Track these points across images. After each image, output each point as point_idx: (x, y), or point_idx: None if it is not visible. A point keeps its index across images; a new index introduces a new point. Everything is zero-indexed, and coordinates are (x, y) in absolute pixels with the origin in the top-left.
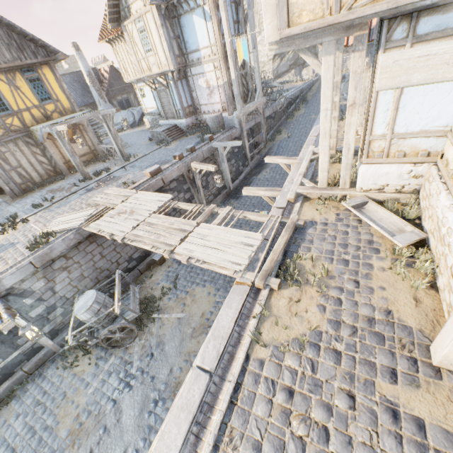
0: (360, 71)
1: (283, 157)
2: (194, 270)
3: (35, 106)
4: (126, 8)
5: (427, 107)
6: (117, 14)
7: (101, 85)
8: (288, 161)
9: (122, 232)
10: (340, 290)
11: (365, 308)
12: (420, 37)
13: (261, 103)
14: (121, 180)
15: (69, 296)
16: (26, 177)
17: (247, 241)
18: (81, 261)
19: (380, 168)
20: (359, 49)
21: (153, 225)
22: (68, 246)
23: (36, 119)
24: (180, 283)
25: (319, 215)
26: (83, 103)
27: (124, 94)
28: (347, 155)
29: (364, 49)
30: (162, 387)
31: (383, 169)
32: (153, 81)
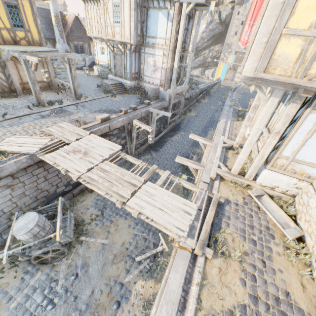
0: (292, 115)
1: (203, 138)
2: None
3: (6, 28)
4: None
5: None
6: None
7: (63, 28)
8: (206, 142)
9: (77, 172)
10: (254, 267)
11: (272, 287)
12: None
13: (185, 89)
14: (73, 116)
15: (6, 211)
16: None
17: (186, 209)
18: (26, 181)
19: (278, 175)
20: (297, 102)
21: (107, 172)
22: (18, 168)
23: (4, 40)
24: (107, 212)
25: (232, 195)
26: (44, 36)
27: (81, 41)
28: (260, 161)
29: (300, 104)
30: (83, 307)
31: (280, 177)
32: (113, 45)
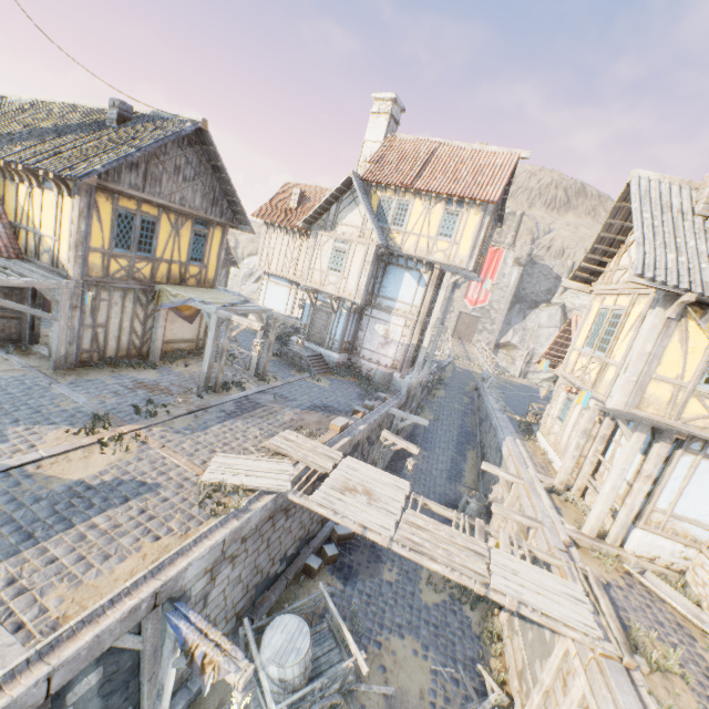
0: (663, 455)
1: (505, 470)
2: (374, 600)
3: (180, 261)
4: (331, 222)
5: (702, 503)
6: (314, 219)
7: None
8: (512, 478)
9: (385, 528)
10: (701, 684)
11: None
12: (708, 456)
13: (426, 375)
14: (280, 415)
15: (211, 617)
16: (100, 343)
17: (573, 593)
18: (250, 548)
19: (656, 538)
20: (666, 441)
21: (426, 530)
22: (259, 520)
23: (170, 277)
24: (362, 622)
25: (605, 573)
26: None
27: None
28: (628, 515)
29: (670, 444)
30: None
31: (659, 541)
32: (316, 296)
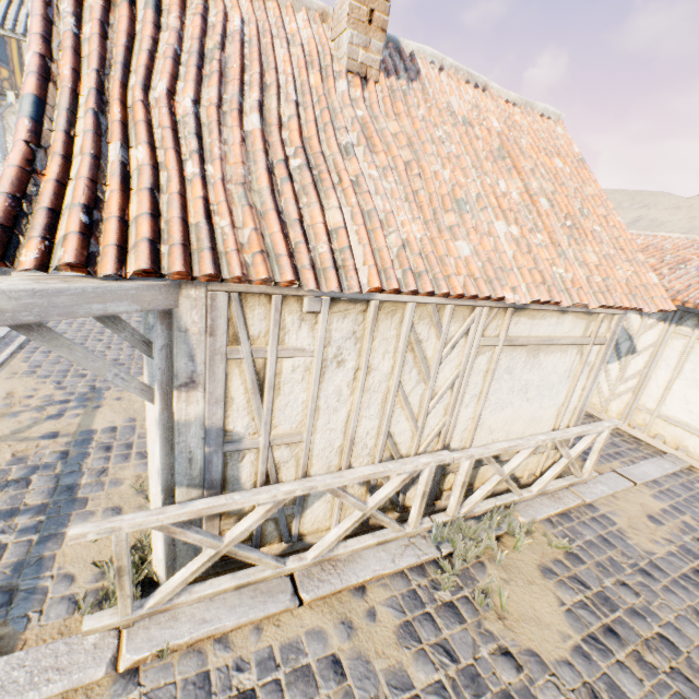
0: None
1: None
2: None
3: None
4: None
5: None
6: None
7: None
8: None
9: None
10: None
11: None
12: None
13: None
14: None
15: None
16: None
17: None
18: None
19: None
20: None
21: None
22: None
23: None
24: None
25: None
26: None
27: None
28: None
29: None
30: None
31: None
32: None
